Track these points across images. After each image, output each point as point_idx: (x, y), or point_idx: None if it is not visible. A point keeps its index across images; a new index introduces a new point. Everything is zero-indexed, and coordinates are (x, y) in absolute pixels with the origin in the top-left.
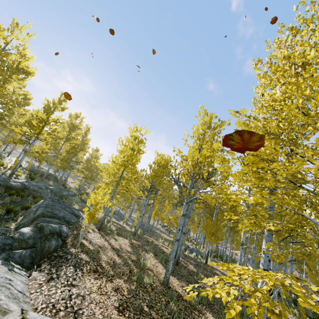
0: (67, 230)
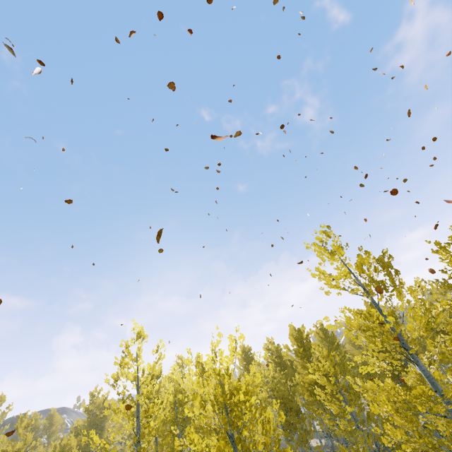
0: None
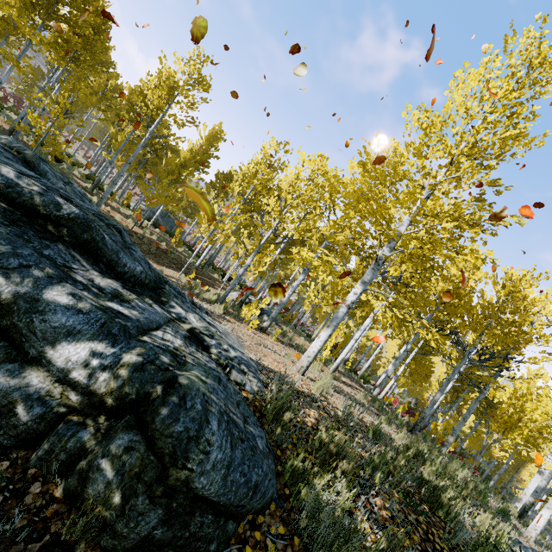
0: None
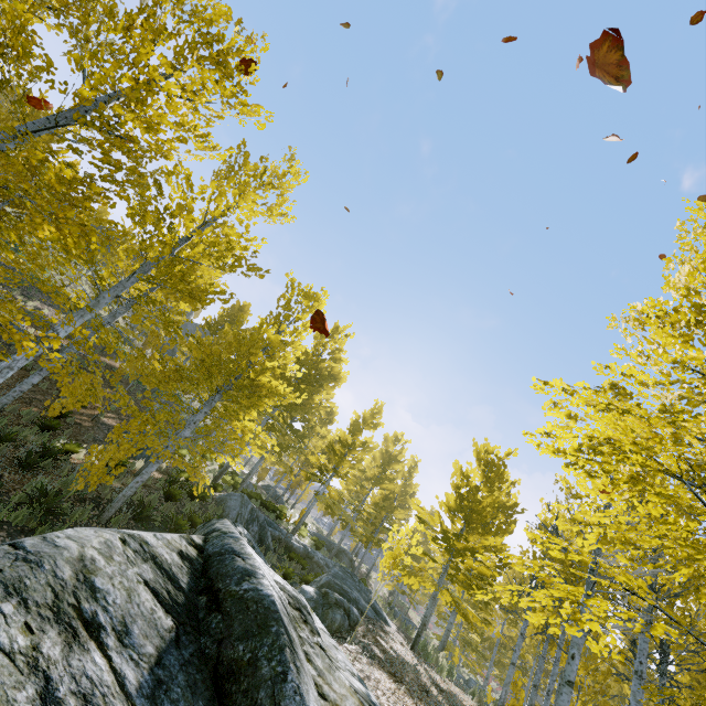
0: (358, 614)
